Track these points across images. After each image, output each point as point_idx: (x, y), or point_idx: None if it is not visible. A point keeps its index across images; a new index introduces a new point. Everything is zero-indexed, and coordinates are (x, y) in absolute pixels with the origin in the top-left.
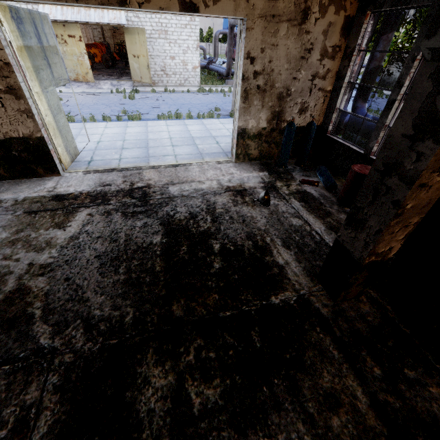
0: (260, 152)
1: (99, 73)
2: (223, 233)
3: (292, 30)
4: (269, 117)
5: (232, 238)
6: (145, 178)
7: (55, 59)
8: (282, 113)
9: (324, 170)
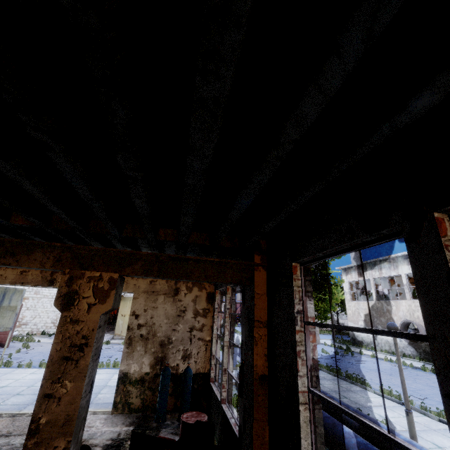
0: (143, 401)
1: None
2: None
3: (168, 299)
4: (153, 362)
5: None
6: None
7: (7, 314)
8: (165, 358)
9: None
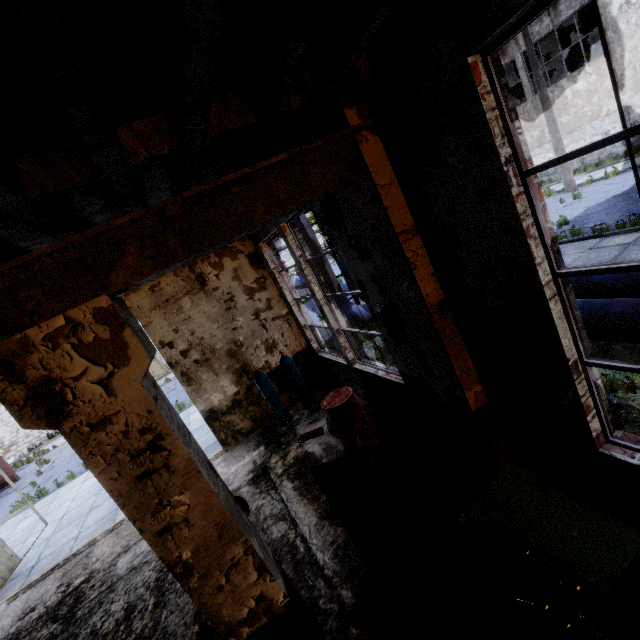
0: (252, 419)
1: None
2: (161, 628)
3: (197, 297)
4: (235, 379)
5: (170, 633)
6: (92, 560)
7: None
8: (247, 365)
9: None
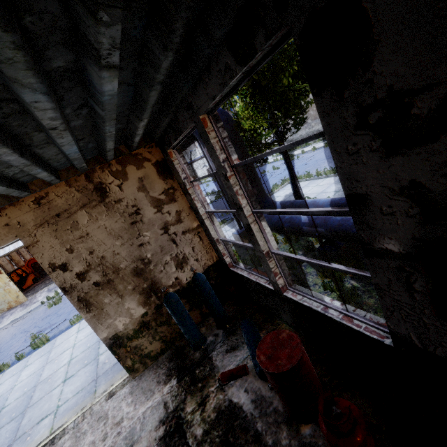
0: (162, 340)
1: (42, 281)
2: None
3: (96, 211)
4: (142, 299)
5: None
6: None
7: None
8: (155, 283)
9: (246, 333)
